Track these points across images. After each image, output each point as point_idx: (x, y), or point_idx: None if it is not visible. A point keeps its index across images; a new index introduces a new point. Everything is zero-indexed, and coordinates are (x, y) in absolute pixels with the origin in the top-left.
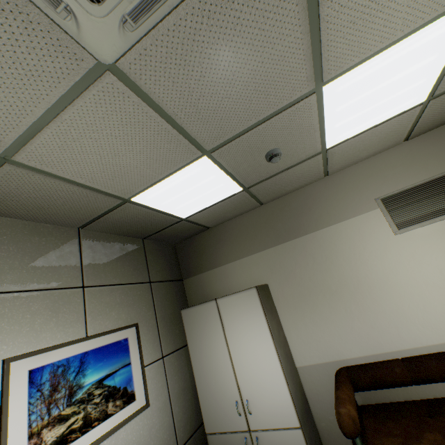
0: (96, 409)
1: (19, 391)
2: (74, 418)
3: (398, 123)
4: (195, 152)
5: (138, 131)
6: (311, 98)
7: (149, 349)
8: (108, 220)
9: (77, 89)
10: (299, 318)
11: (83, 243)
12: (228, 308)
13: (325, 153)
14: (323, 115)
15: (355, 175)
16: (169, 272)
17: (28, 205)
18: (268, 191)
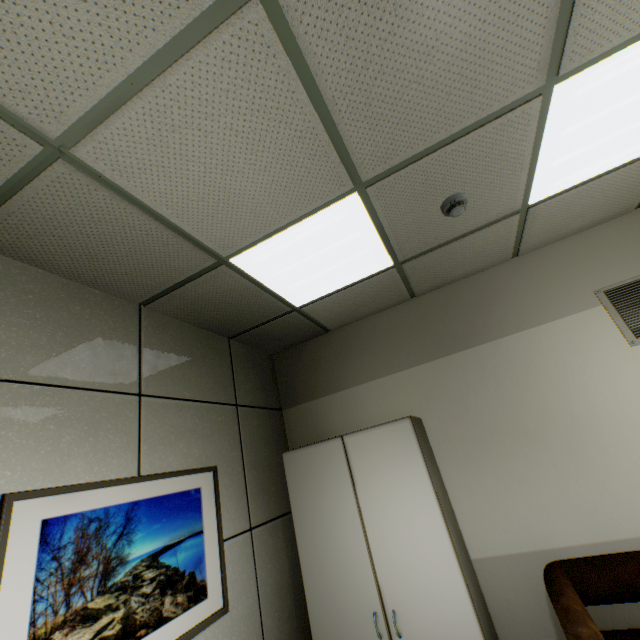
0: (144, 605)
1: (23, 556)
2: (107, 617)
3: (638, 173)
4: (344, 182)
5: (272, 126)
6: (533, 104)
7: (231, 512)
8: (187, 296)
9: (201, 28)
10: (474, 475)
11: (144, 328)
12: (362, 451)
13: (523, 213)
14: (540, 141)
15: (561, 256)
16: (263, 394)
17: (74, 248)
18: (427, 273)
